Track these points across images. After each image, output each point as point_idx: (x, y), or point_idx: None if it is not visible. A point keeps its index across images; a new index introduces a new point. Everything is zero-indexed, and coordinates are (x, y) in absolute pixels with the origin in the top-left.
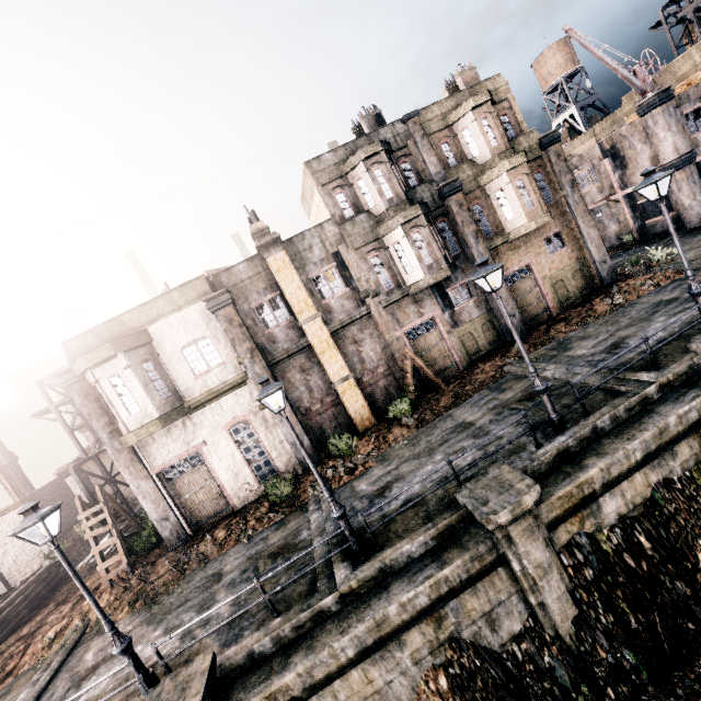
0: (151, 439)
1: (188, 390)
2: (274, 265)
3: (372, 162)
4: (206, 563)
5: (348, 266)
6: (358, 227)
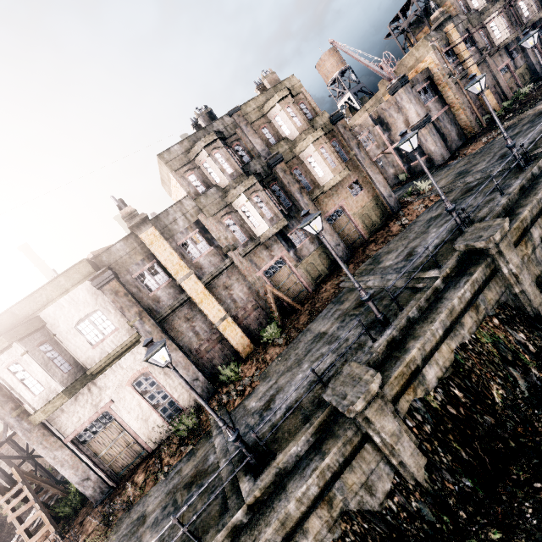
0: (60, 411)
1: (88, 359)
2: (147, 240)
3: (212, 148)
4: (130, 509)
5: (209, 230)
6: (210, 198)
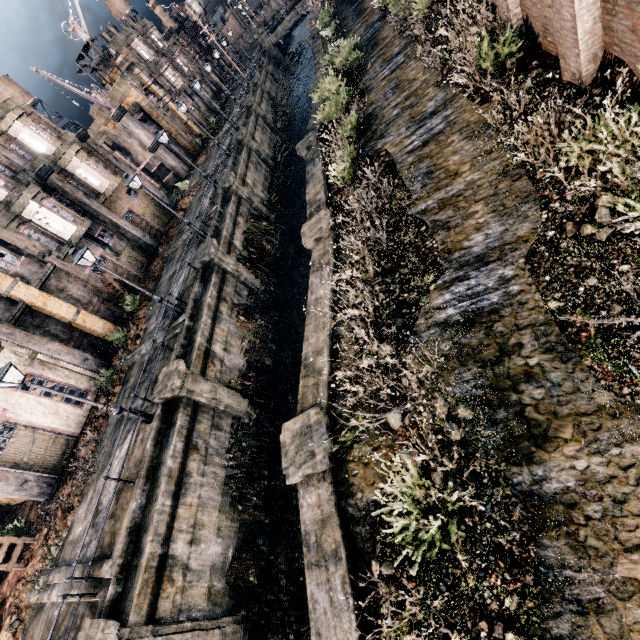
0: None
1: None
2: None
3: None
4: (100, 441)
5: (10, 241)
6: None
